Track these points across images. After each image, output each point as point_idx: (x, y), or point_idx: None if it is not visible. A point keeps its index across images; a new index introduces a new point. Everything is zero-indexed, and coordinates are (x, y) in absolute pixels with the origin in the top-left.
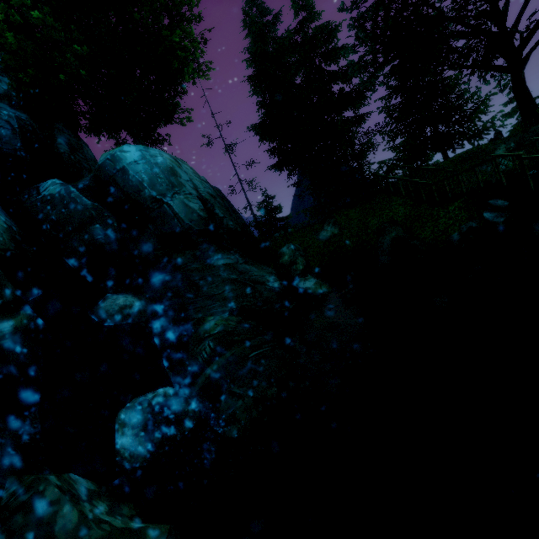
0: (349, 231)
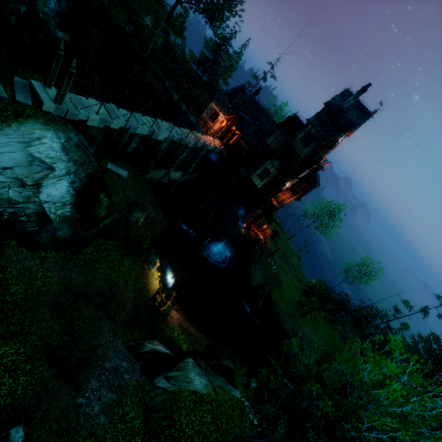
0: None
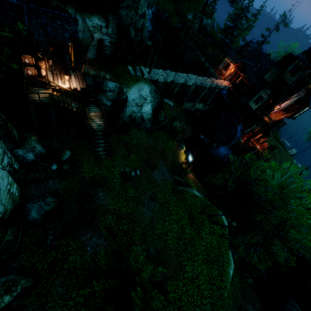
0: (161, 2)
